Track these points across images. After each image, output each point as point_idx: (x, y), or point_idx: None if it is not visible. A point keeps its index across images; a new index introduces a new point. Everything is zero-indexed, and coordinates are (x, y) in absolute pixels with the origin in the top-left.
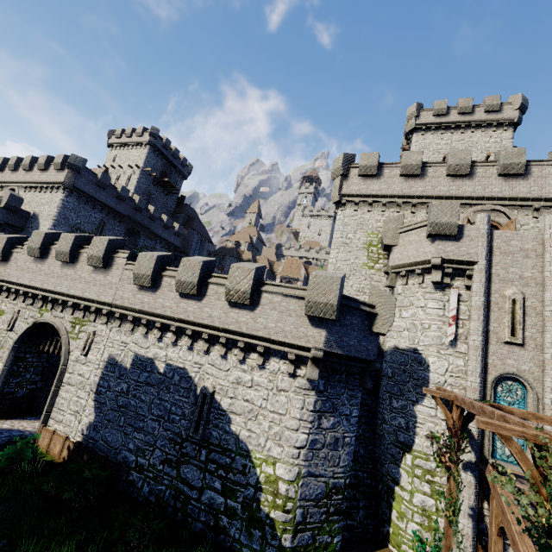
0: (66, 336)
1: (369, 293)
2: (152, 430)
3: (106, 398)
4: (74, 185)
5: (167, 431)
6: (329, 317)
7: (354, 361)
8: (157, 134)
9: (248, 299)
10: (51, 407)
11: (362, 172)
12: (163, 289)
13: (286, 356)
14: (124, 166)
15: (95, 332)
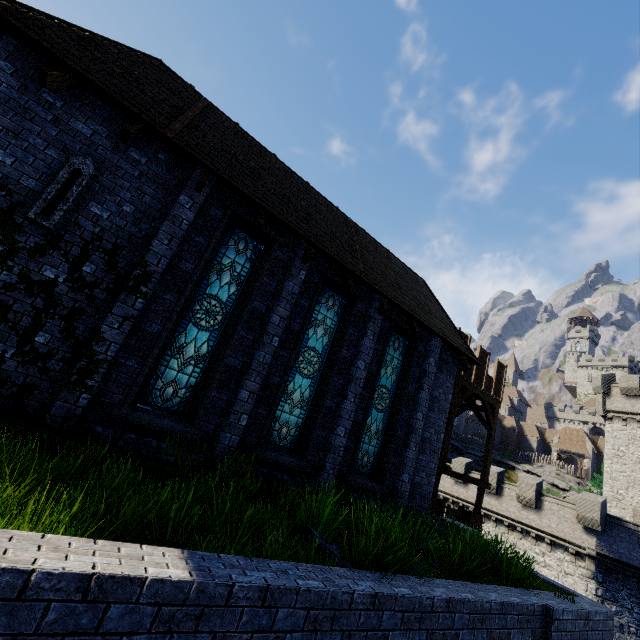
0: None
1: (633, 514)
2: None
3: None
4: None
5: None
6: (596, 529)
7: (627, 566)
8: None
9: (534, 504)
10: None
11: (624, 392)
12: (471, 485)
13: (568, 550)
14: None
15: None
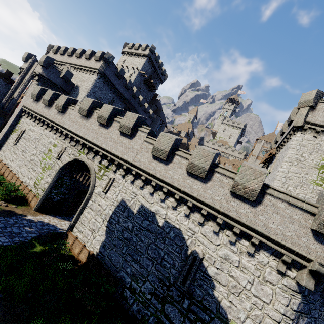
0: (94, 175)
1: None
2: (146, 266)
3: (115, 228)
4: (104, 72)
5: (158, 272)
6: None
7: None
8: (154, 50)
9: (255, 197)
10: (76, 220)
11: None
12: (174, 164)
13: (277, 254)
14: (129, 67)
15: (114, 178)
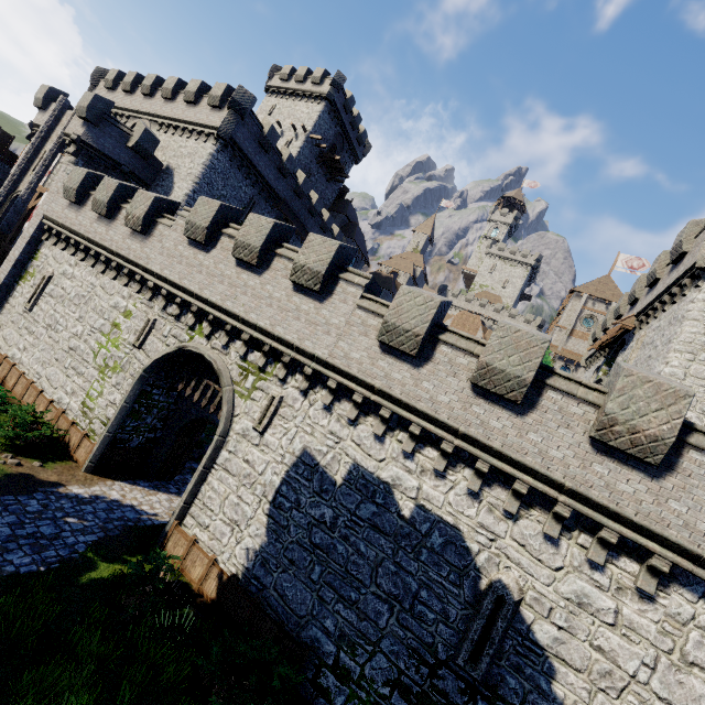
0: (231, 389)
1: None
2: (374, 615)
3: (290, 521)
4: (232, 135)
5: (406, 631)
6: None
7: None
8: (342, 84)
9: (661, 456)
10: (192, 497)
11: None
12: (436, 366)
13: None
14: (284, 125)
15: (282, 398)
